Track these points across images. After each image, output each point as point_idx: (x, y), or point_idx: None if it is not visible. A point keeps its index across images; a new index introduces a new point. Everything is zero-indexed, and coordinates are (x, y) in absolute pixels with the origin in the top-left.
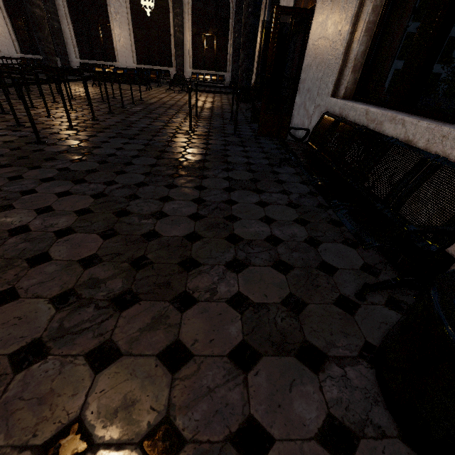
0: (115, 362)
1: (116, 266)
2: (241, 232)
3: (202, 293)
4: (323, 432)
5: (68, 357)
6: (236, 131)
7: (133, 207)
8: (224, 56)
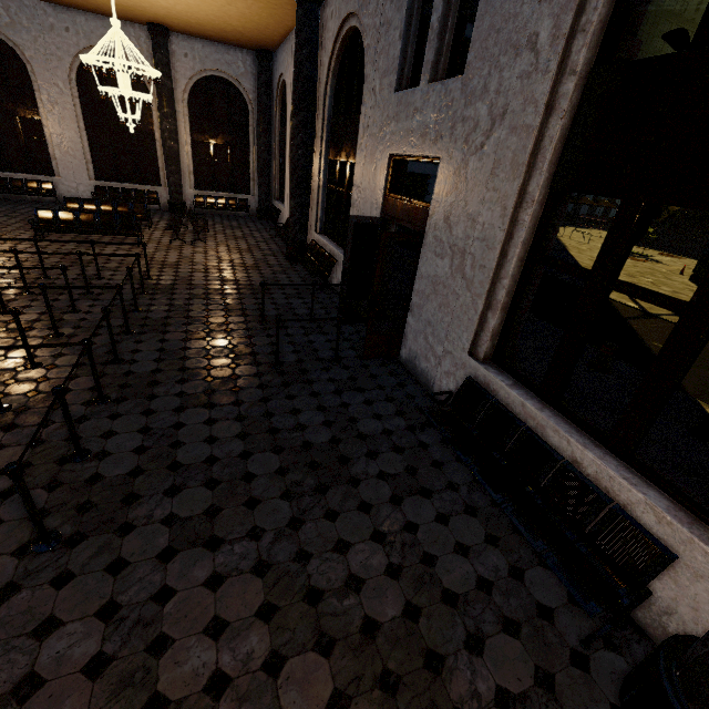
0: None
1: (371, 700)
2: (450, 582)
3: (470, 704)
4: None
5: None
6: (337, 358)
7: (317, 578)
8: (242, 170)
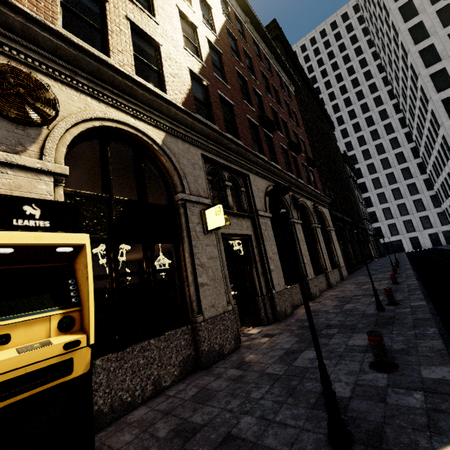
0: None
1: None
2: None
3: None
4: None
5: None
6: None
7: None
8: None
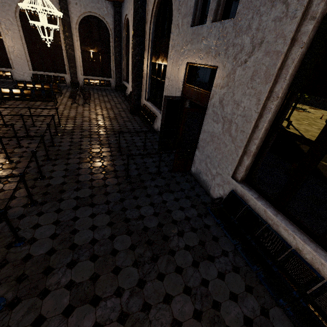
0: None
1: None
2: (229, 321)
3: None
4: None
5: None
6: (159, 173)
7: (154, 323)
8: (107, 65)
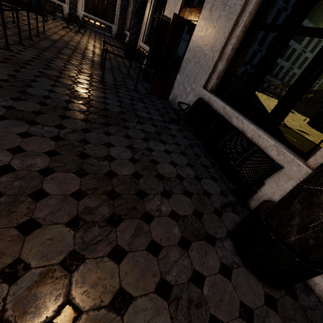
0: (126, 257)
1: (99, 198)
2: (162, 172)
3: (155, 212)
4: (220, 270)
5: (98, 258)
6: (136, 89)
7: (88, 150)
8: (112, 10)
